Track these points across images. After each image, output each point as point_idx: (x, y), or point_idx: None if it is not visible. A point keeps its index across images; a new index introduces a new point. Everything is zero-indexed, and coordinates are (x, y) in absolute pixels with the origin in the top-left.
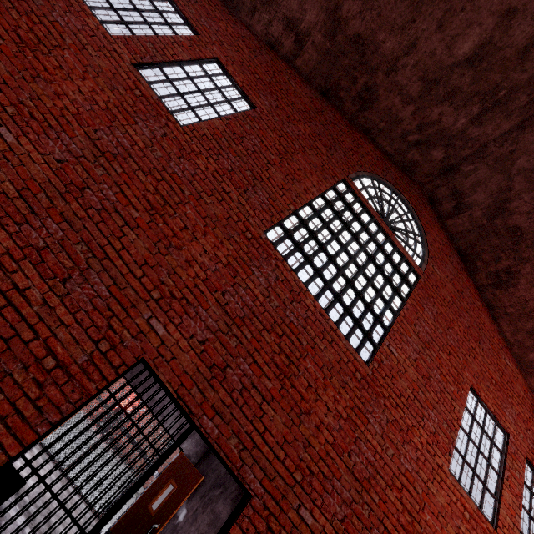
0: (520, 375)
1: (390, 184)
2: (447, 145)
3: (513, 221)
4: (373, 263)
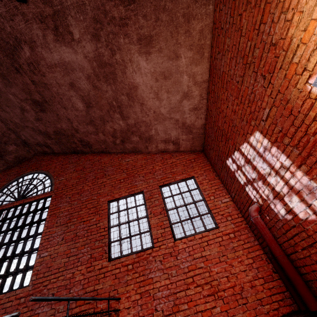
0: (138, 155)
1: (14, 179)
2: (5, 144)
3: (51, 132)
4: (17, 229)
